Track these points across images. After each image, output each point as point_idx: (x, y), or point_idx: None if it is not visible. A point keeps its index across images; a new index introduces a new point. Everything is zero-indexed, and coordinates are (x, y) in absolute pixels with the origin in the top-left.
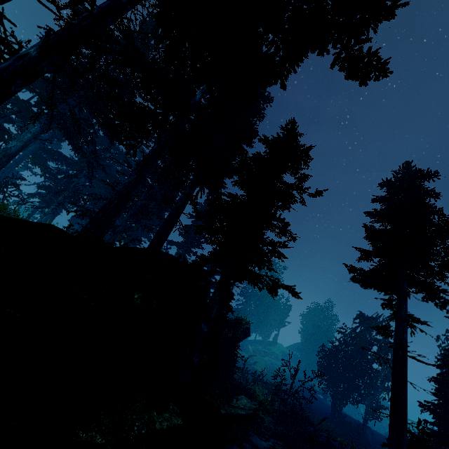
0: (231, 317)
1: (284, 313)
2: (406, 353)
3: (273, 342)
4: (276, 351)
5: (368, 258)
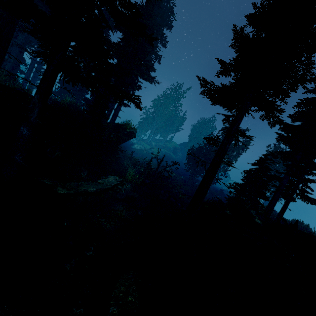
0: (124, 123)
1: (180, 123)
2: (222, 159)
3: (169, 141)
4: (170, 146)
5: (227, 73)
